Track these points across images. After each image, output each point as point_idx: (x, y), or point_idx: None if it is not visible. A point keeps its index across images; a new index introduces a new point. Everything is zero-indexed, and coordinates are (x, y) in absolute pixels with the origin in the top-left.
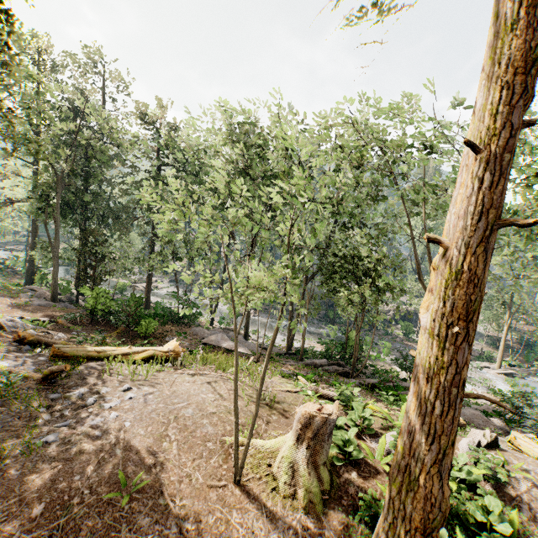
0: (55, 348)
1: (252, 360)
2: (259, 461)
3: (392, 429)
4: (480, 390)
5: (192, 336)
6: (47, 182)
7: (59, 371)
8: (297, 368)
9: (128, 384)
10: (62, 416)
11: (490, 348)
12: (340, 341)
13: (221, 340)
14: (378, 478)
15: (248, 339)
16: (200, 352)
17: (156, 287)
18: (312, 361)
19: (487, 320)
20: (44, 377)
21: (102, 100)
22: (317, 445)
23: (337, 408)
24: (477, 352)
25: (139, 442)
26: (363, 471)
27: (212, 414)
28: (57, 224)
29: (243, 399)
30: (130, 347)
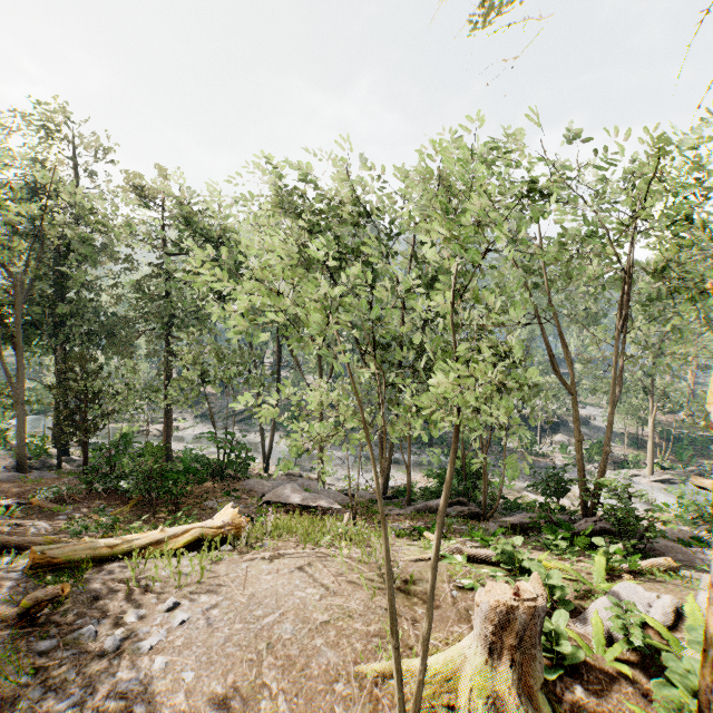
0: (37, 553)
1: (348, 517)
2: (431, 703)
3: (607, 598)
4: (639, 508)
5: (247, 494)
6: (0, 292)
7: (50, 598)
8: (408, 518)
9: (172, 597)
10: (65, 684)
11: (631, 449)
12: (456, 470)
13: (292, 493)
14: (616, 689)
15: (324, 485)
16: (270, 519)
17: (177, 427)
18: (424, 503)
19: (624, 414)
20: (23, 611)
21: (77, 174)
22: (524, 655)
23: (541, 586)
24: (618, 457)
25: (219, 710)
26: (589, 680)
27: (324, 624)
28: (20, 353)
29: (361, 588)
30: (162, 529)
